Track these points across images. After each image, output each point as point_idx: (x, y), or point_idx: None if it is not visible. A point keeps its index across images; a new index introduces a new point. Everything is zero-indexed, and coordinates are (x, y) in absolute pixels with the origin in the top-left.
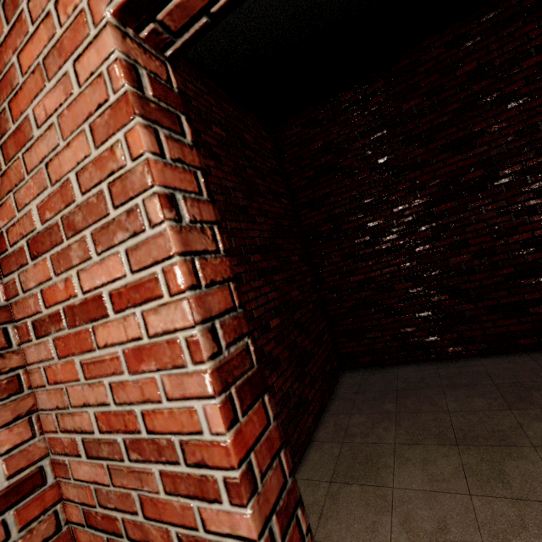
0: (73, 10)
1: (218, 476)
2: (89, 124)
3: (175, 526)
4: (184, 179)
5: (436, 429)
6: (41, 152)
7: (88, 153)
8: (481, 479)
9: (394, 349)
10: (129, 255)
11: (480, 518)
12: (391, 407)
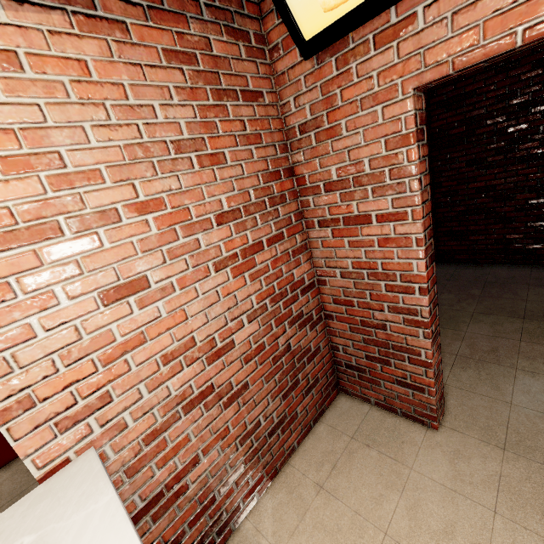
0: (389, 82)
1: (416, 286)
2: (384, 139)
3: (387, 303)
4: (423, 166)
5: (510, 309)
6: (346, 143)
7: (380, 152)
8: (532, 336)
9: (493, 251)
10: (393, 201)
11: (522, 350)
12: (477, 292)
